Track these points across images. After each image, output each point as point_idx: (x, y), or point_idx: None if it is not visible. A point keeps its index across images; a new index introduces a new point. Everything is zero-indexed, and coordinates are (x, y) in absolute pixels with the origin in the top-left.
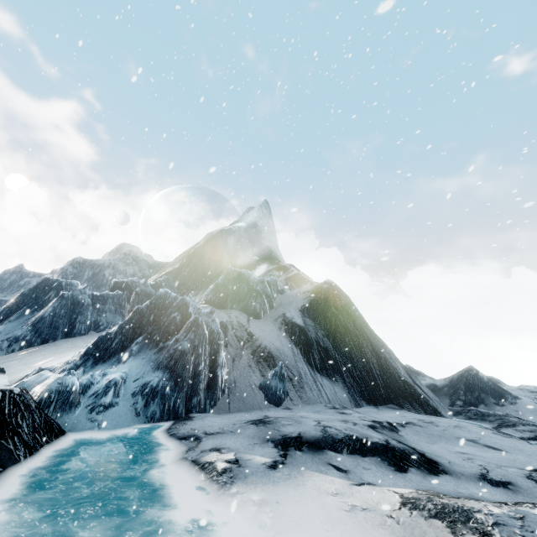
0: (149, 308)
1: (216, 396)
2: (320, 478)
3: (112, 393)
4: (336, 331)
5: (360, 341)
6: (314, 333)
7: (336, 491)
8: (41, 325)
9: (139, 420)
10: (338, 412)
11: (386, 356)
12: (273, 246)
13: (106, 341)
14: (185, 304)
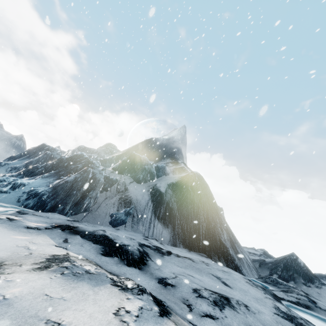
0: (67, 159)
1: (78, 210)
2: (44, 238)
3: (10, 187)
4: (184, 200)
5: (199, 210)
6: (168, 198)
7: (37, 242)
8: (29, 164)
9: (17, 204)
10: (144, 238)
11: (217, 224)
12: (179, 151)
13: (34, 168)
14: (88, 162)
